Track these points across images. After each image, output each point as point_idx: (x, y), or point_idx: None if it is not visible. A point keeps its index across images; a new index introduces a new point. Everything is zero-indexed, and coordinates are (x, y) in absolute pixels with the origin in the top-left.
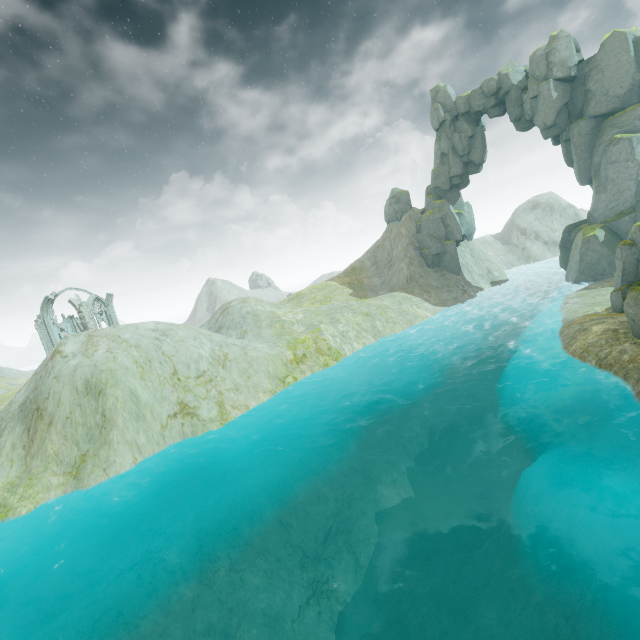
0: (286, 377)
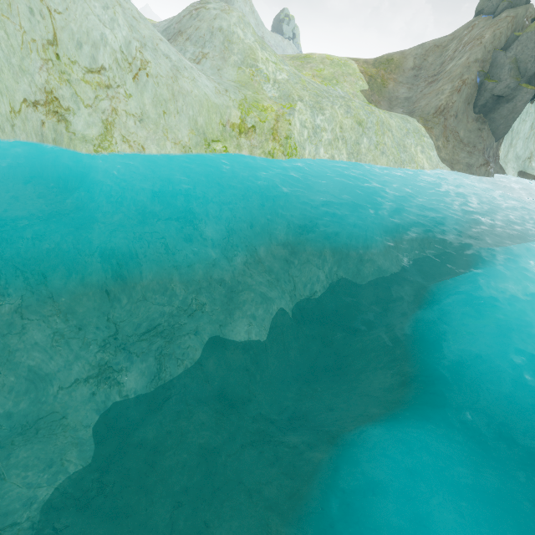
0: (215, 141)
